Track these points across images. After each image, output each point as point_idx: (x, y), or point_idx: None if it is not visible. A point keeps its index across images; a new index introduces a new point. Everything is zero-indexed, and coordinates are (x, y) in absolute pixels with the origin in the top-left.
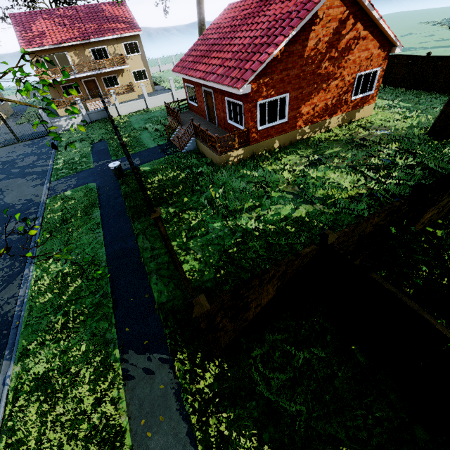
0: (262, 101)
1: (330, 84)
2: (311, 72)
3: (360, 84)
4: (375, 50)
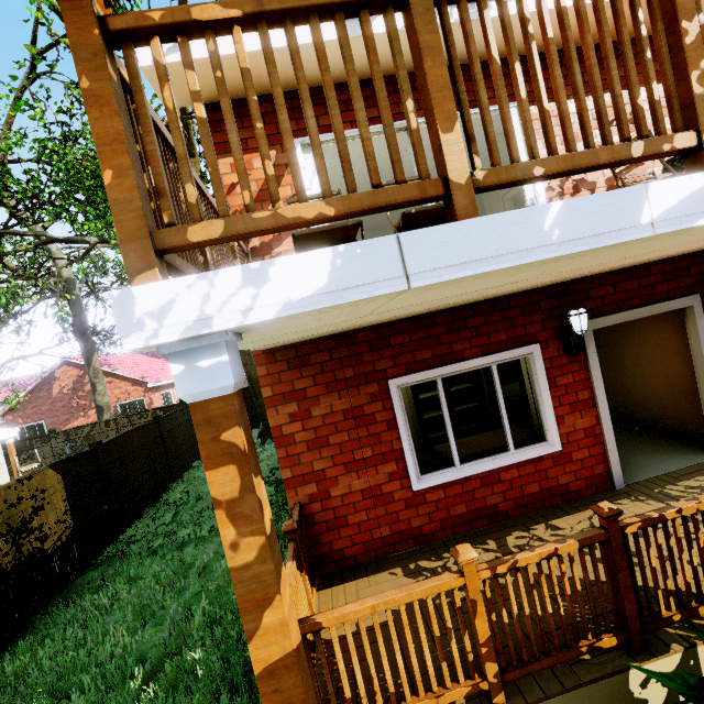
0: (20, 426)
1: (88, 412)
2: (63, 406)
3: (128, 410)
4: (131, 387)
